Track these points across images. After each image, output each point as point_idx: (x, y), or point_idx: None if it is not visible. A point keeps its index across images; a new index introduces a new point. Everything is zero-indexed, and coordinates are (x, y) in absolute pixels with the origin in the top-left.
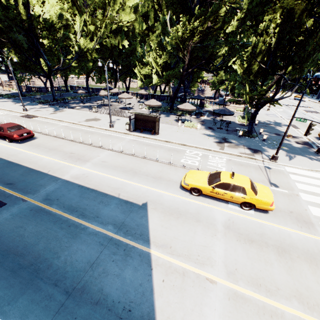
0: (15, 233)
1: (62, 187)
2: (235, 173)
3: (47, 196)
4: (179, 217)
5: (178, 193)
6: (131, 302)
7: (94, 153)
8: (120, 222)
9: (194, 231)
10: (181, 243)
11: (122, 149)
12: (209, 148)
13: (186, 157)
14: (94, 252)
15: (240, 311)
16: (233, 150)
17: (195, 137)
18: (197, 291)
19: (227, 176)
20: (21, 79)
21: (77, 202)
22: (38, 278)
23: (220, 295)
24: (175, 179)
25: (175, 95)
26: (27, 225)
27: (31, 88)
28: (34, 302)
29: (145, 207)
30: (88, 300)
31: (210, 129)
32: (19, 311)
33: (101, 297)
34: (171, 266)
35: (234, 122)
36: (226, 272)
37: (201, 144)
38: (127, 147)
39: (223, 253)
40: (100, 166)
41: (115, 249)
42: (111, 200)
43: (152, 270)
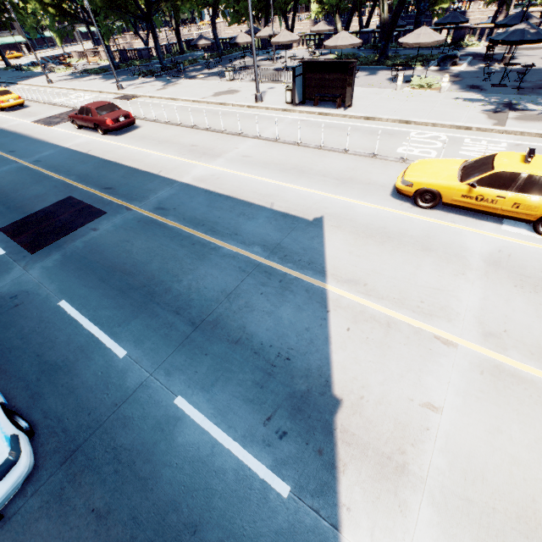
0: (121, 248)
1: (180, 193)
2: (535, 155)
3: (159, 204)
4: (386, 242)
5: (387, 204)
6: (290, 349)
7: (229, 145)
8: (273, 243)
9: (416, 264)
10: (386, 281)
11: (279, 136)
12: (466, 124)
13: (410, 143)
14: (231, 280)
15: (505, 394)
16: (529, 125)
17: (434, 106)
18: (413, 352)
19: (514, 159)
20: (107, 30)
21: (203, 213)
22: (154, 302)
23: (462, 364)
24: (381, 181)
25: (396, 17)
26: (135, 240)
27: (126, 53)
28: (150, 328)
29: (318, 223)
30: (224, 337)
31: (474, 89)
32: (133, 335)
33: (242, 336)
34: (365, 312)
35: (540, 70)
36: (481, 333)
37: (448, 118)
38: (287, 133)
39: (478, 303)
40: (240, 163)
41: (264, 279)
42: (259, 212)
43: (328, 313)
